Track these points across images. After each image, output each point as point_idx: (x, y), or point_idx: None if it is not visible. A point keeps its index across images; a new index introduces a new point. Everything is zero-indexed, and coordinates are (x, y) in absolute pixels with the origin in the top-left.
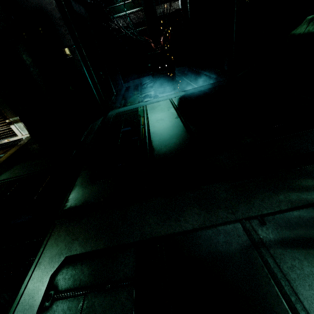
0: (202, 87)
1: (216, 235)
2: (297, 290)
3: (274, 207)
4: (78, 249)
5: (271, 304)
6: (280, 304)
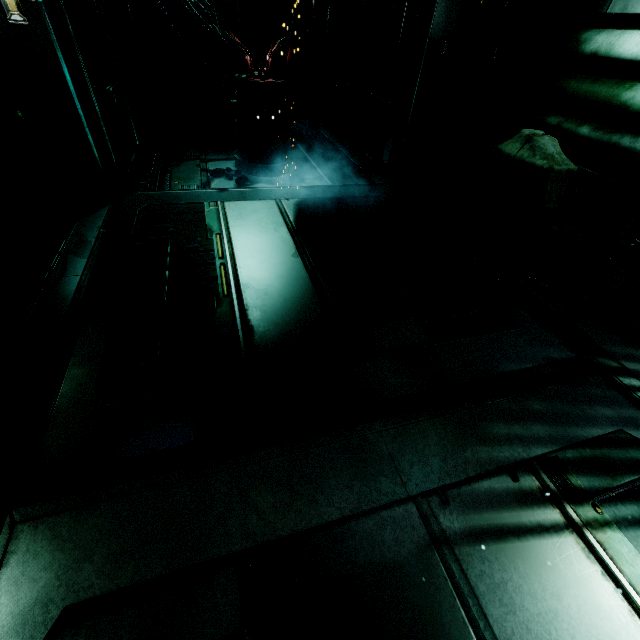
0: (341, 189)
1: (380, 529)
2: (487, 609)
3: (460, 472)
4: (98, 585)
5: (456, 639)
6: (468, 636)
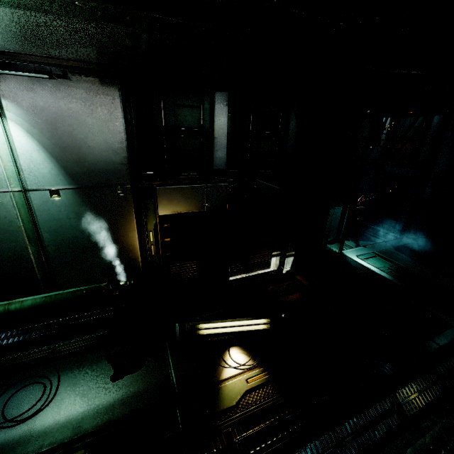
0: (396, 241)
1: None
2: None
3: None
4: None
5: None
6: None
